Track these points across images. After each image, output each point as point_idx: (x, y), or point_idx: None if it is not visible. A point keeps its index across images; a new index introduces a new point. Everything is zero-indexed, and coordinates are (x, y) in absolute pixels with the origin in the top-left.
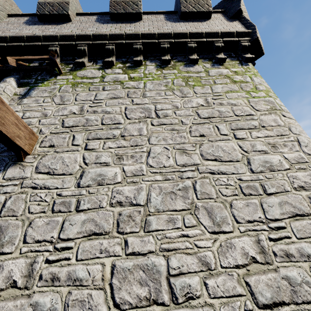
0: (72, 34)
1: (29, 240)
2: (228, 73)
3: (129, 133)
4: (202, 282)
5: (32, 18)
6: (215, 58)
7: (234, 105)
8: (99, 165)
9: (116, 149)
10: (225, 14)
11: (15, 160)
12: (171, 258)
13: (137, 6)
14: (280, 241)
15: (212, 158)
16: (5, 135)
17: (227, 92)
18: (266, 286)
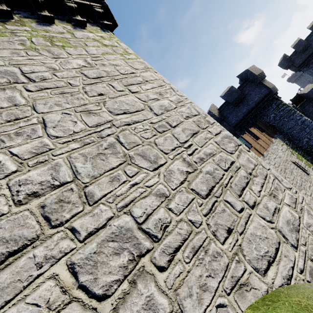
0: None
1: None
2: (95, 37)
3: None
4: (167, 210)
5: None
6: (74, 20)
7: (116, 65)
8: None
9: None
10: None
11: None
12: (133, 210)
13: None
14: (194, 153)
15: (121, 112)
16: None
17: (104, 54)
18: (201, 184)
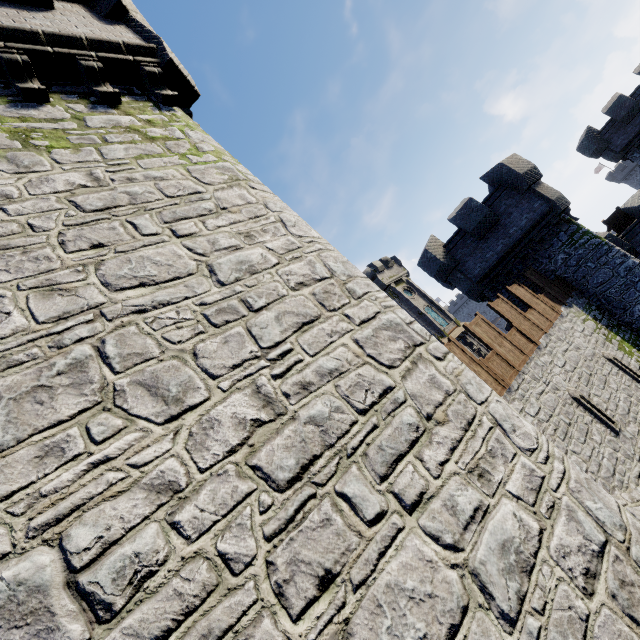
0: None
1: None
2: (134, 122)
3: None
4: (166, 527)
5: None
6: (95, 92)
7: (160, 180)
8: None
9: None
10: (93, 9)
11: None
12: (72, 532)
13: None
14: (290, 373)
15: (134, 284)
16: None
17: (140, 157)
18: (286, 451)
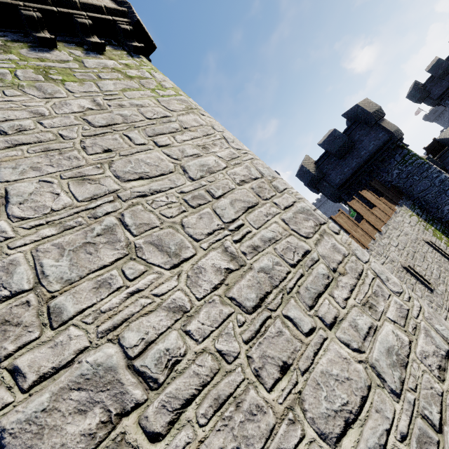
0: None
1: None
2: (116, 65)
3: None
4: (182, 333)
5: None
6: (87, 42)
7: (141, 106)
8: None
9: None
10: None
11: None
12: (125, 335)
13: None
14: (244, 239)
15: (136, 177)
16: None
17: (125, 90)
18: (249, 289)
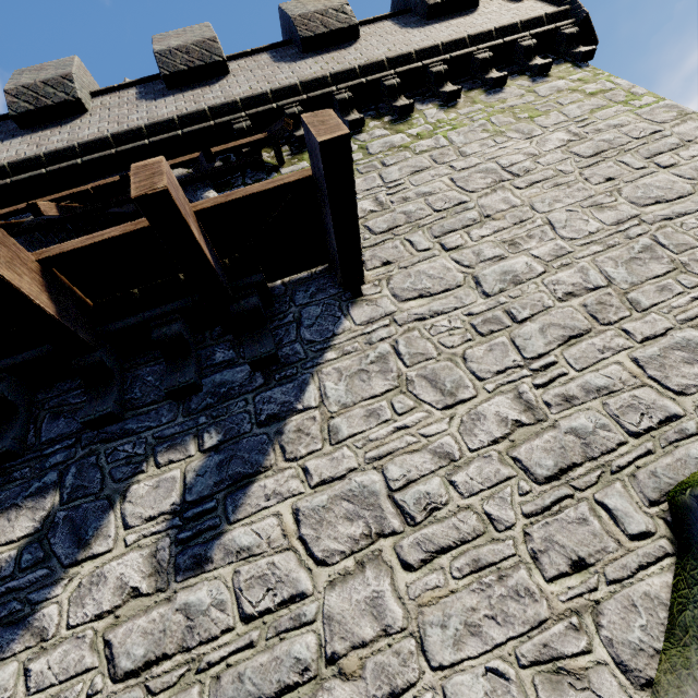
0: (262, 91)
1: (484, 375)
2: (569, 85)
3: (494, 209)
4: None
5: (145, 88)
6: (531, 67)
7: (620, 126)
8: (492, 262)
9: (495, 235)
10: None
11: (348, 298)
12: None
13: (346, 14)
14: None
15: (651, 202)
16: (358, 244)
17: (593, 112)
18: None
